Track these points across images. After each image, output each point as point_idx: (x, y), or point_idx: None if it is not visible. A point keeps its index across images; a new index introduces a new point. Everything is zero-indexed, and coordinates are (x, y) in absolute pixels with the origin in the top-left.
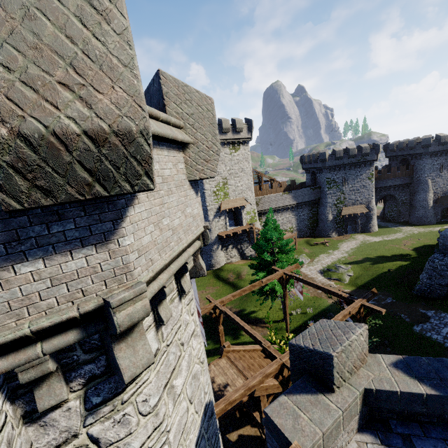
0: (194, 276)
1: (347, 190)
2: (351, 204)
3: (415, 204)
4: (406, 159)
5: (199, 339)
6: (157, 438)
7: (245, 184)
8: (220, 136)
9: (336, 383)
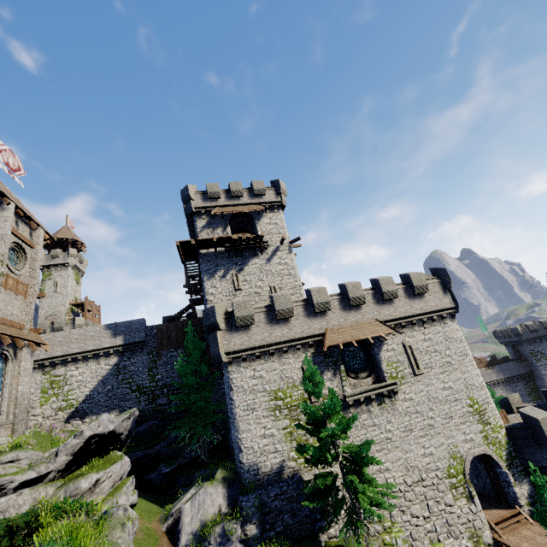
0: None
1: None
2: None
3: None
4: None
5: None
6: None
7: None
8: None
9: (511, 404)
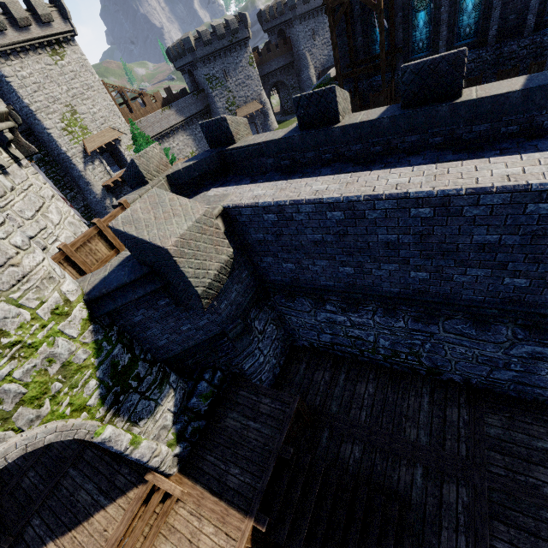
0: (28, 155)
1: (233, 86)
2: (243, 103)
3: (303, 86)
4: (282, 30)
5: (65, 204)
6: (47, 235)
7: (104, 108)
8: (21, 35)
9: (147, 177)
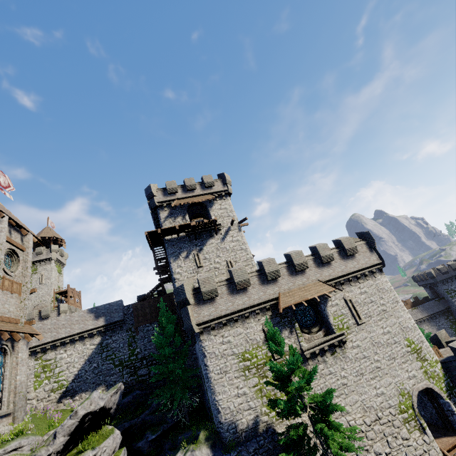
0: None
1: None
2: None
3: None
4: None
5: None
6: None
7: None
8: None
9: (441, 340)
